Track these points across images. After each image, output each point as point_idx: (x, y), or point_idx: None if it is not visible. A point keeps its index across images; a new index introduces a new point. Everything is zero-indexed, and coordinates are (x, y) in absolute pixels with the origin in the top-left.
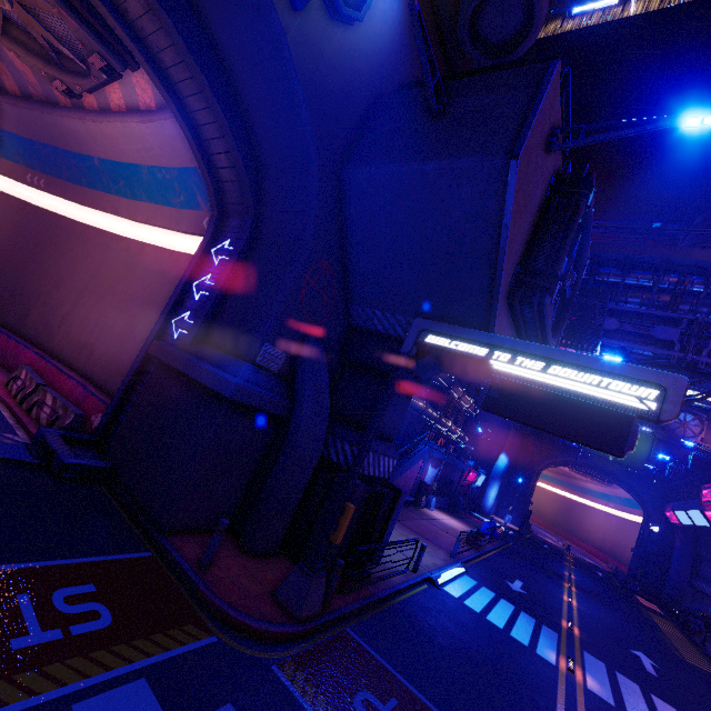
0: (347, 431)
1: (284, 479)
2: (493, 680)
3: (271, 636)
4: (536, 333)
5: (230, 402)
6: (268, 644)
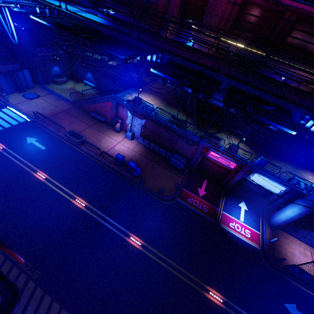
0: None
1: None
2: None
3: None
4: None
5: None
6: None
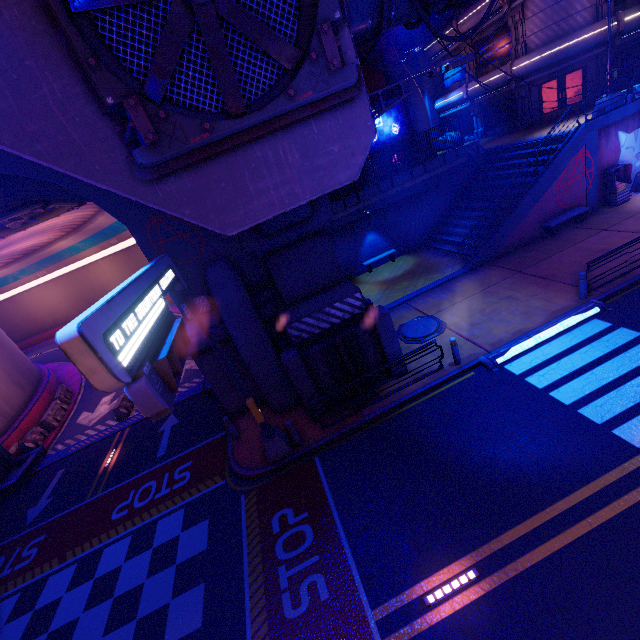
0: (281, 312)
1: (254, 374)
2: (449, 487)
3: (250, 477)
4: (232, 146)
5: (192, 354)
6: (249, 481)
